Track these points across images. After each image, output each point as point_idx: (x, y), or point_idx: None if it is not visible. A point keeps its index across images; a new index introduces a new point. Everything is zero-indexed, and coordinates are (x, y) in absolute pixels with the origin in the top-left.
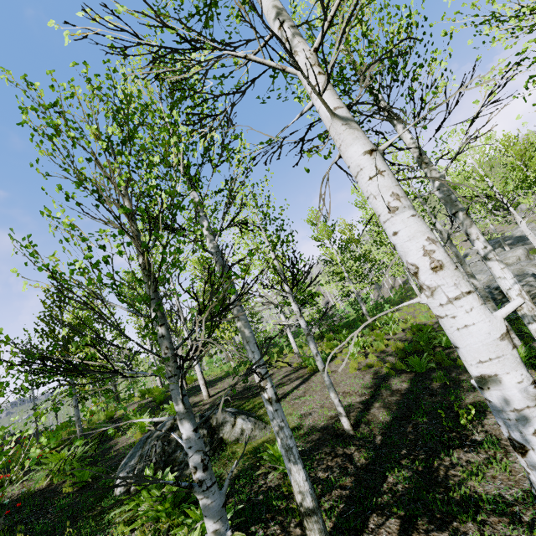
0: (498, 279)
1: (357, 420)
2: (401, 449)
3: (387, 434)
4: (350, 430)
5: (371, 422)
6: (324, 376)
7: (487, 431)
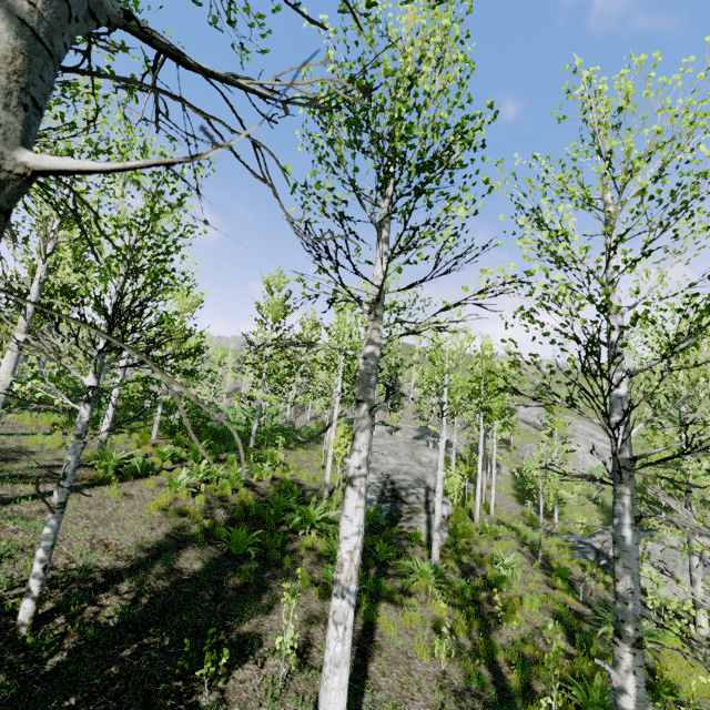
0: (345, 517)
1: (63, 606)
2: (73, 694)
3: (74, 657)
4: (25, 625)
5: (77, 621)
6: (50, 517)
7: (224, 692)
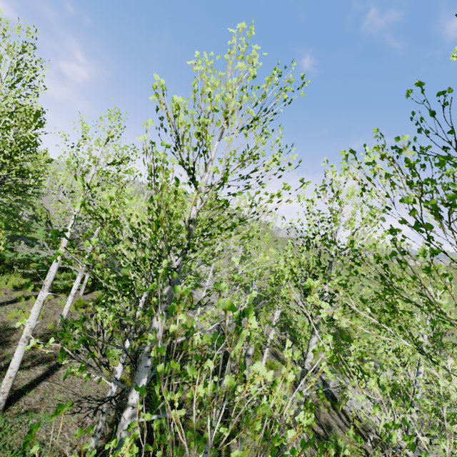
0: None
1: None
2: None
3: None
4: None
5: None
6: None
7: None
